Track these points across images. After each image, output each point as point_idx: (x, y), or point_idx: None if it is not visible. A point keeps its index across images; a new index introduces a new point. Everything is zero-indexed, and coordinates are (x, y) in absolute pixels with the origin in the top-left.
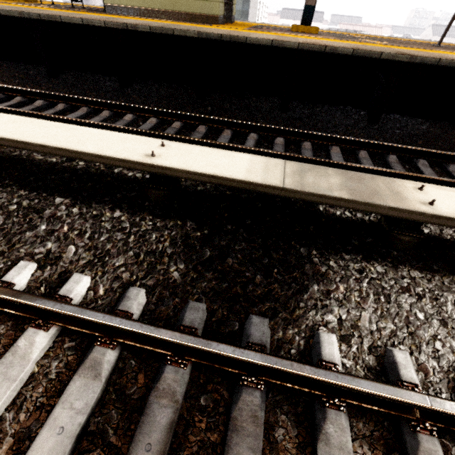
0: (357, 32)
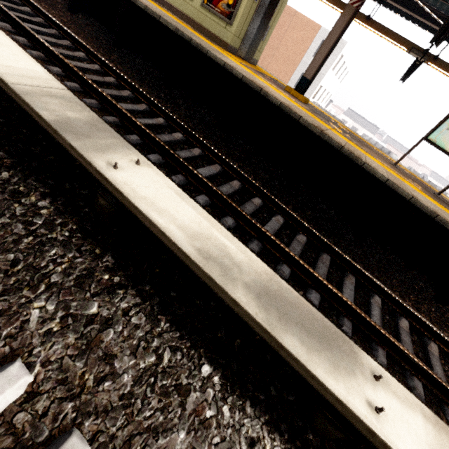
0: (391, 153)
